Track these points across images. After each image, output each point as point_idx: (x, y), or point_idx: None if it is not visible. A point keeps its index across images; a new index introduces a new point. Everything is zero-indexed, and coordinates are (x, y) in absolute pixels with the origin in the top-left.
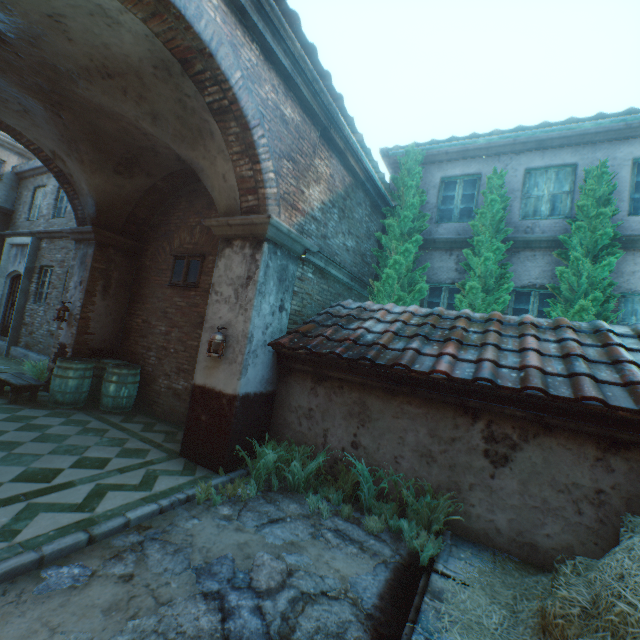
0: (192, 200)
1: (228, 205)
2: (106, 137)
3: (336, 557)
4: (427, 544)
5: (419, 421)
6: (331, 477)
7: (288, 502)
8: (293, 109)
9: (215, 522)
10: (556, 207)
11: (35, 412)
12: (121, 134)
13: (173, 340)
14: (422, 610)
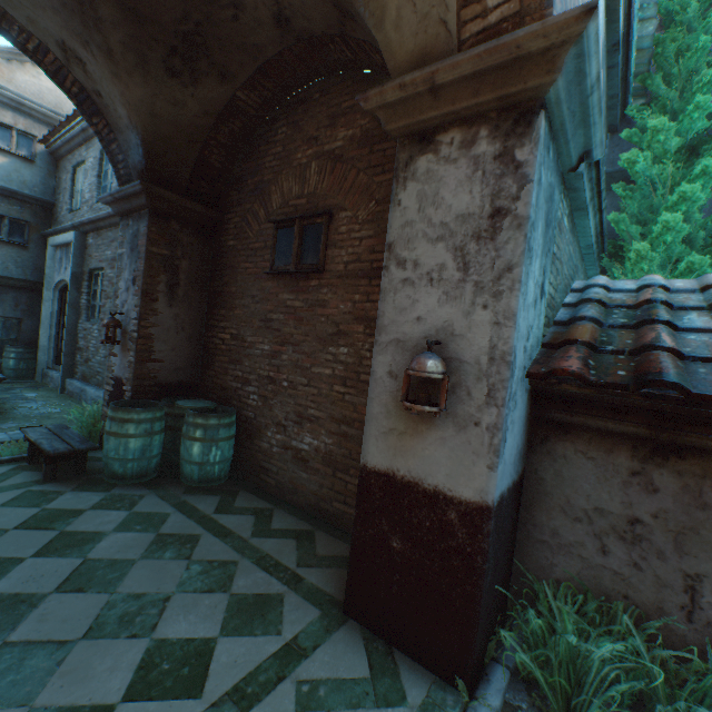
0: (297, 120)
1: (419, 47)
2: None
3: None
4: None
5: None
6: None
7: None
8: None
9: None
10: None
11: (79, 499)
12: None
13: (285, 366)
14: None
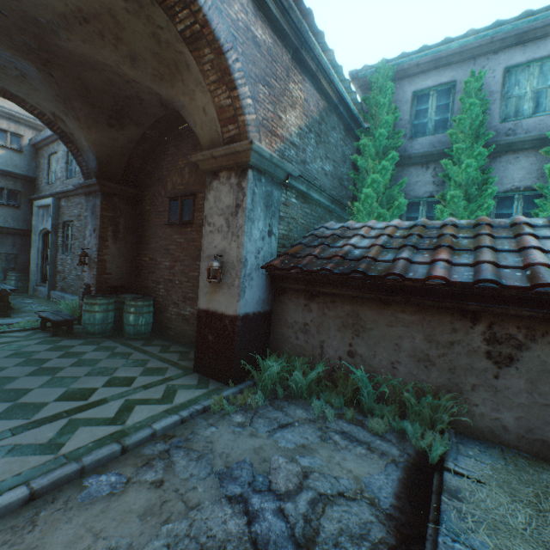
0: (178, 144)
1: (211, 139)
2: (95, 91)
3: (346, 458)
4: (434, 444)
5: (414, 328)
6: (331, 384)
7: (294, 408)
8: (263, 30)
9: (231, 429)
10: (540, 103)
11: (72, 342)
12: (107, 85)
13: (177, 273)
14: (442, 510)
